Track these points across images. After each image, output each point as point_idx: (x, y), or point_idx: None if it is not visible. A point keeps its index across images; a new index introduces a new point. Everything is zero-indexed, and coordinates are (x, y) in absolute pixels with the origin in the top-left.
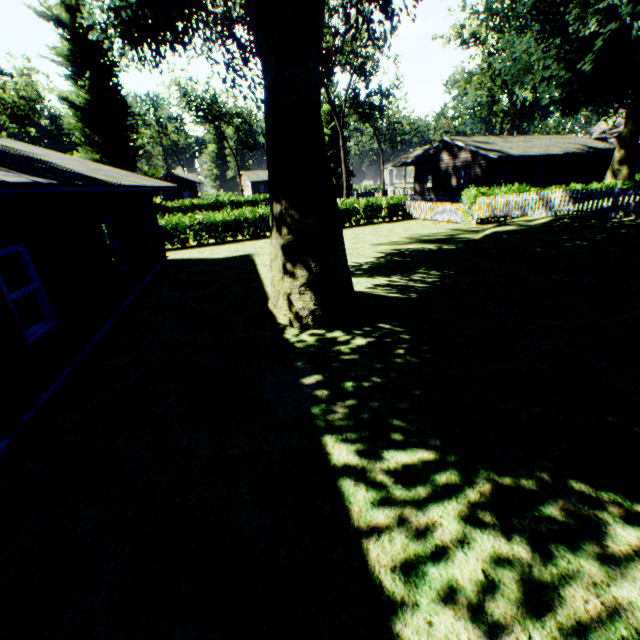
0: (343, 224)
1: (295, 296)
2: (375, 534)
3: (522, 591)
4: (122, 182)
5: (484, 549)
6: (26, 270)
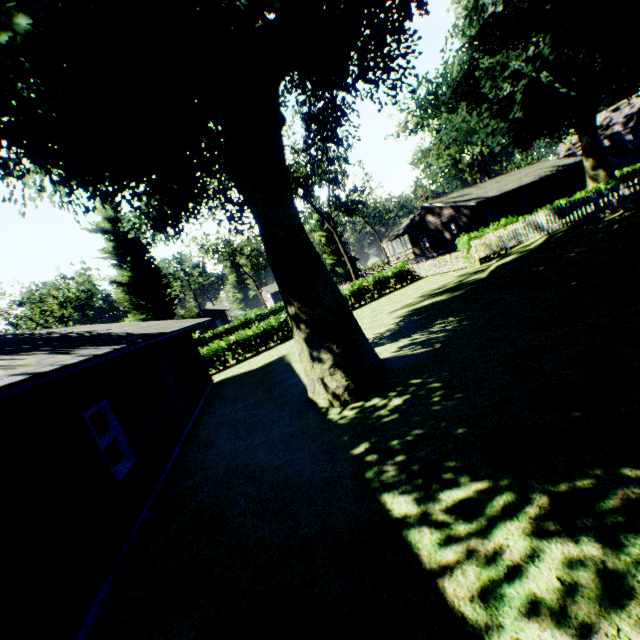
0: (359, 303)
1: (327, 378)
2: (447, 571)
3: (600, 587)
4: (168, 330)
5: (554, 557)
6: (109, 420)
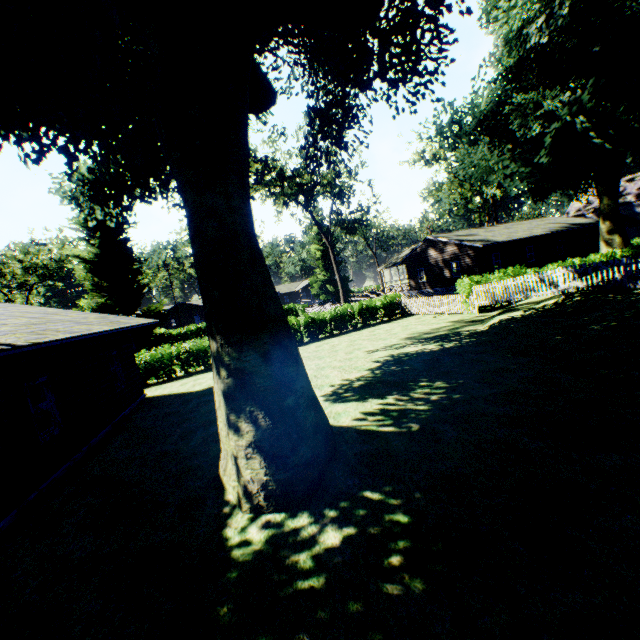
0: (339, 330)
1: (241, 461)
2: None
3: None
4: (38, 339)
5: None
6: None
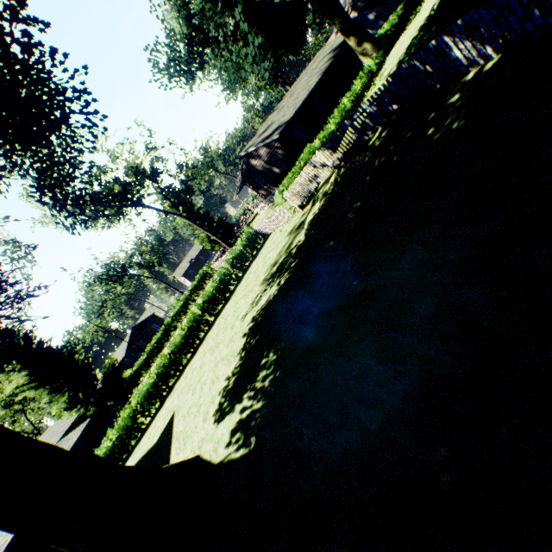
0: (228, 292)
1: None
2: None
3: None
4: None
5: None
6: None
